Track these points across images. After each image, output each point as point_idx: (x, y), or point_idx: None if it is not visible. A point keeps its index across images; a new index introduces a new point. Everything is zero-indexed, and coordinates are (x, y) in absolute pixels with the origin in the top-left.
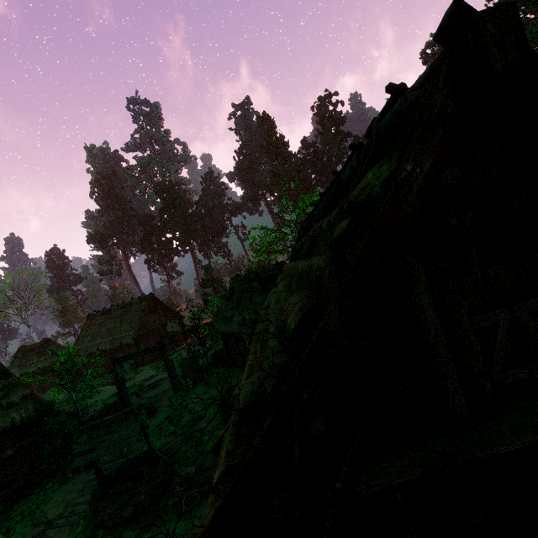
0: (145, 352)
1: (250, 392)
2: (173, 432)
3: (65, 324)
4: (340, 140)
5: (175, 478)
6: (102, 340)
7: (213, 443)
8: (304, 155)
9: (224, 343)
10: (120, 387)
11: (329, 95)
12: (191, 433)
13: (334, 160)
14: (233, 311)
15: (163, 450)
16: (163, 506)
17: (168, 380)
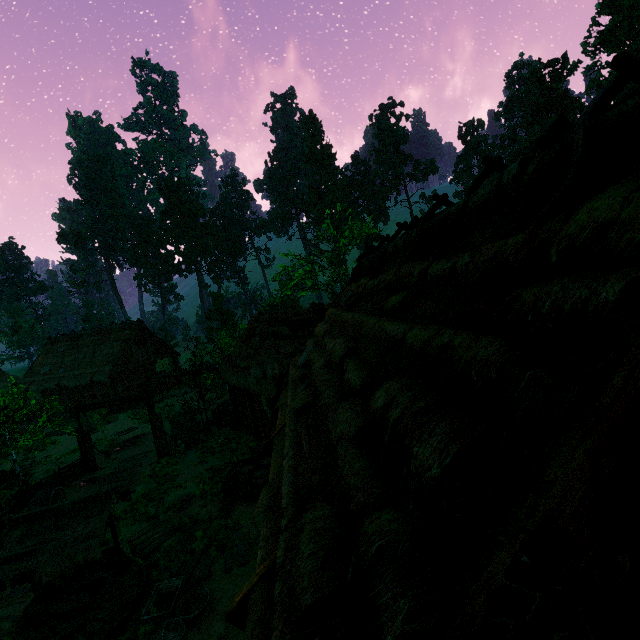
0: (124, 401)
1: (322, 561)
2: (153, 517)
3: (16, 344)
4: (399, 163)
5: (151, 595)
6: (66, 374)
7: (209, 540)
8: (353, 173)
9: (232, 398)
10: (84, 443)
11: (394, 104)
12: (178, 522)
13: (389, 186)
14: (251, 360)
15: (137, 544)
16: (130, 636)
17: (151, 437)
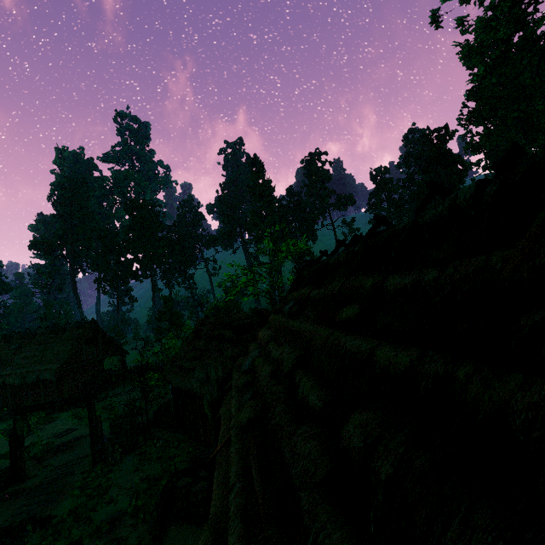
0: (65, 402)
1: None
2: (76, 542)
3: None
4: (325, 195)
5: None
6: (13, 371)
7: None
8: (288, 202)
9: (175, 398)
10: (15, 449)
11: (320, 153)
12: None
13: (317, 213)
14: (195, 362)
15: None
16: None
17: (89, 440)
